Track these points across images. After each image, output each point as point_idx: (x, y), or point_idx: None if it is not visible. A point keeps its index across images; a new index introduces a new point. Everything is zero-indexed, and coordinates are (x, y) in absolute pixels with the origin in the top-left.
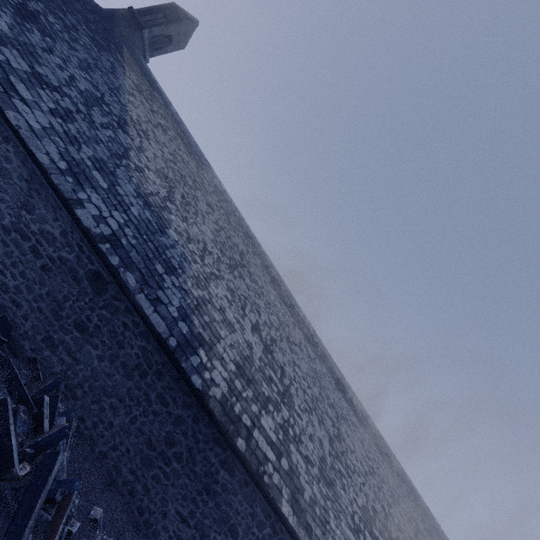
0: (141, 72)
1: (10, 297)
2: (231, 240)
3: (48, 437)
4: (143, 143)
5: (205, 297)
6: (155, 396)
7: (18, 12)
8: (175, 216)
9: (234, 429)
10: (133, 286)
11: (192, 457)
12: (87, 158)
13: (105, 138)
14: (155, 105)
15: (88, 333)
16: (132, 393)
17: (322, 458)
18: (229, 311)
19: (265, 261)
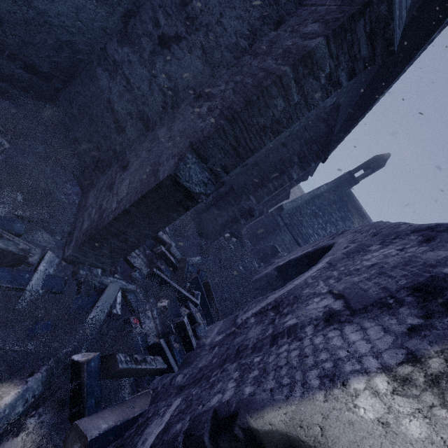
0: (356, 211)
1: None
2: None
3: None
4: None
5: None
6: None
7: None
8: None
9: None
10: None
11: None
12: None
13: None
14: None
15: None
16: None
17: None
18: None
19: None
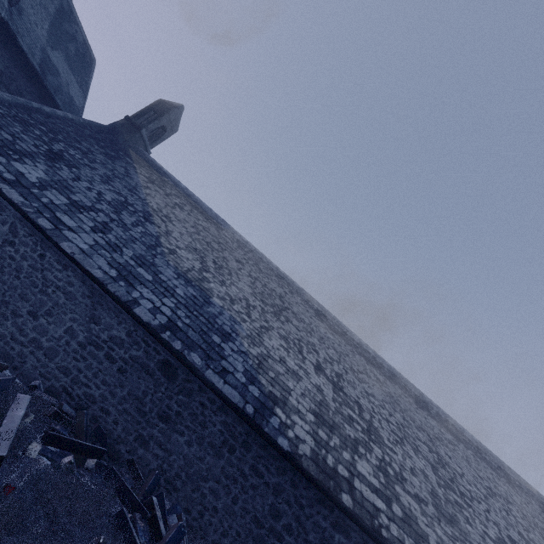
0: (148, 165)
1: (98, 406)
2: (267, 287)
3: (169, 541)
4: (168, 227)
5: (263, 353)
6: (248, 468)
7: (48, 157)
8: (214, 283)
9: (335, 485)
10: (200, 364)
11: (302, 526)
12: (129, 258)
13: (138, 235)
14: (167, 188)
15: (171, 422)
16: (226, 471)
17: (433, 492)
18: (289, 359)
19: (303, 296)
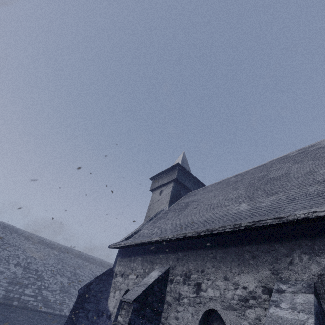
0: None
1: None
2: None
3: None
4: None
5: None
6: None
7: None
8: None
9: (11, 301)
10: None
11: None
12: None
13: None
14: None
15: None
16: None
17: (62, 286)
18: None
19: (19, 231)
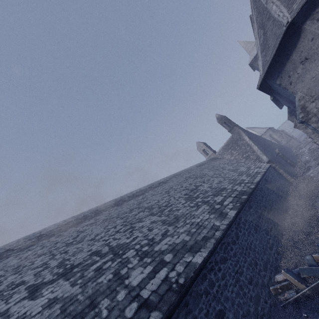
0: None
1: None
2: None
3: None
4: None
5: None
6: None
7: None
8: None
9: None
10: None
11: None
12: None
13: None
14: None
15: None
16: None
17: (163, 222)
18: None
19: None
